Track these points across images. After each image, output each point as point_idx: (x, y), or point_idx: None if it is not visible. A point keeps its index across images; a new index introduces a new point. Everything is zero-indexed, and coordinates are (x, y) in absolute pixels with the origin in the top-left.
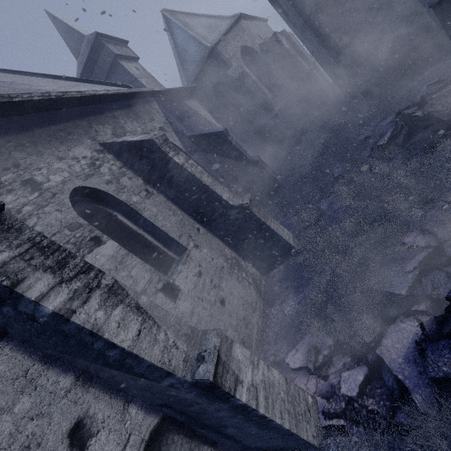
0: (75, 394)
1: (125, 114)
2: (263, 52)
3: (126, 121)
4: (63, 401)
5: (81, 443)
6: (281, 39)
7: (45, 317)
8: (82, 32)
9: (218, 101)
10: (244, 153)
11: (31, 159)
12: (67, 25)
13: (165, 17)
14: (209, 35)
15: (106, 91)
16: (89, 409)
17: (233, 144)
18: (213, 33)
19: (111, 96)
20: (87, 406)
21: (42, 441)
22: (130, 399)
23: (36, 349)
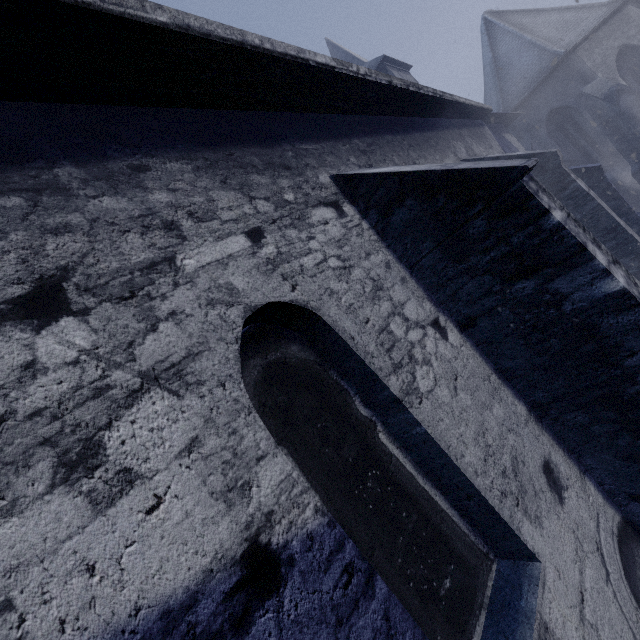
0: (533, 428)
1: (468, 134)
2: None
3: (471, 142)
4: (526, 429)
5: (556, 489)
6: None
7: (588, 300)
8: (362, 59)
9: (549, 137)
10: (629, 205)
11: (421, 162)
12: (346, 52)
13: (486, 23)
14: (562, 36)
15: (464, 99)
16: (550, 454)
17: (613, 187)
18: (571, 32)
19: (463, 108)
20: (547, 450)
21: (524, 461)
22: (582, 470)
23: (490, 357)
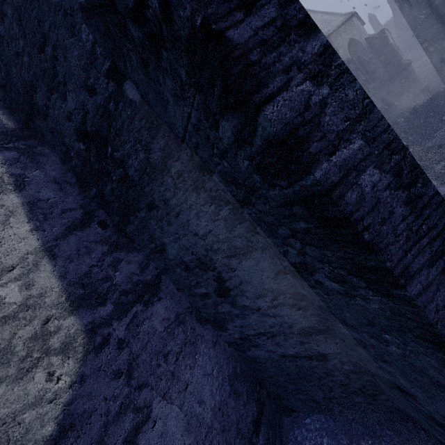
0: None
1: None
2: (367, 45)
3: None
4: None
5: None
6: (387, 35)
7: None
8: None
9: None
10: None
11: None
12: None
13: None
14: (324, 27)
15: None
16: None
17: None
18: (328, 26)
19: None
20: None
21: None
22: None
23: None
